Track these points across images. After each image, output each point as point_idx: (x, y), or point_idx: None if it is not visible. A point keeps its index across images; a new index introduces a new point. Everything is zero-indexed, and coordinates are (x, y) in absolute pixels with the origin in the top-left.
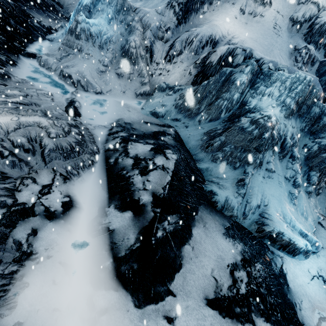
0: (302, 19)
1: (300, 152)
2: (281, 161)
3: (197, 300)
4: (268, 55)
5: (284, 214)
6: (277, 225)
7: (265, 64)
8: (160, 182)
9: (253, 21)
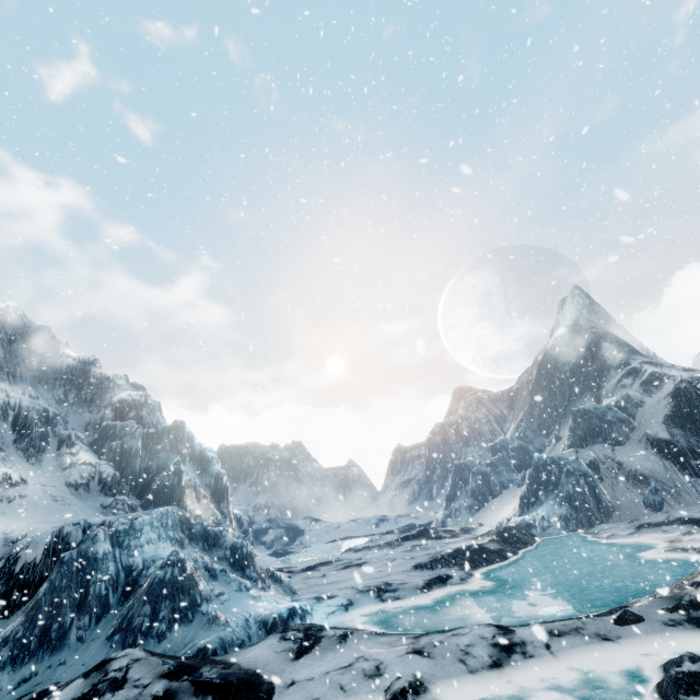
0: (84, 479)
1: (222, 566)
2: (218, 582)
3: (290, 665)
4: None
5: (268, 608)
6: (273, 611)
7: (114, 523)
8: (153, 665)
9: (14, 506)
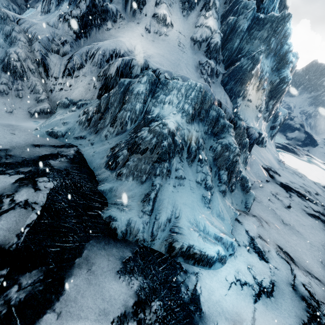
0: (200, 39)
1: (208, 154)
2: (191, 165)
3: None
4: (175, 68)
5: (197, 222)
6: (186, 239)
7: (161, 74)
8: (16, 226)
9: (160, 39)
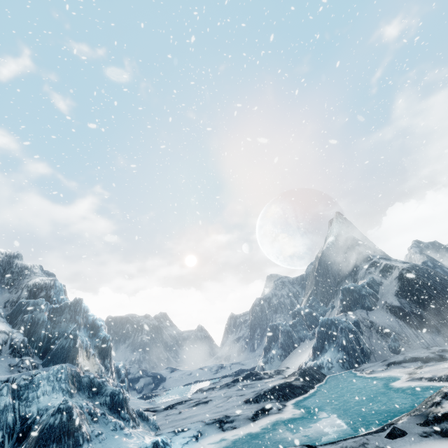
0: None
1: (103, 410)
2: (98, 424)
3: None
4: None
5: (137, 443)
6: (140, 445)
7: (17, 379)
8: None
9: None
